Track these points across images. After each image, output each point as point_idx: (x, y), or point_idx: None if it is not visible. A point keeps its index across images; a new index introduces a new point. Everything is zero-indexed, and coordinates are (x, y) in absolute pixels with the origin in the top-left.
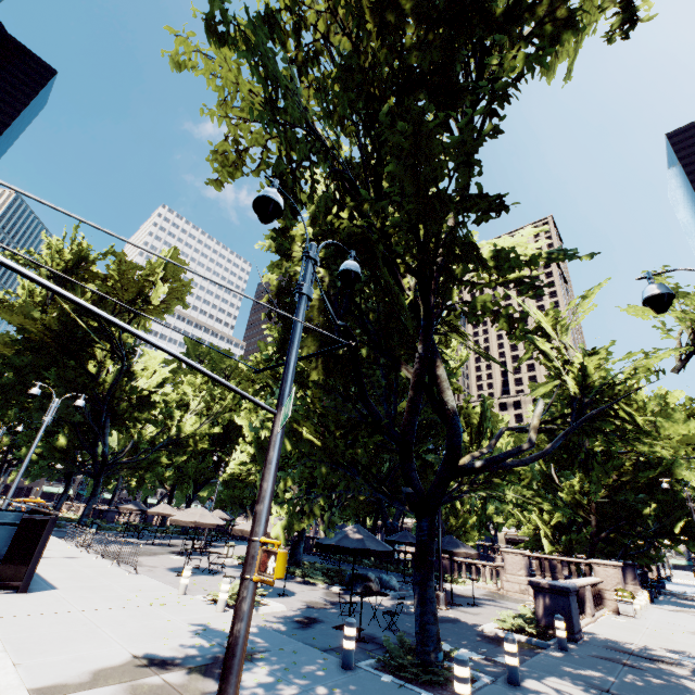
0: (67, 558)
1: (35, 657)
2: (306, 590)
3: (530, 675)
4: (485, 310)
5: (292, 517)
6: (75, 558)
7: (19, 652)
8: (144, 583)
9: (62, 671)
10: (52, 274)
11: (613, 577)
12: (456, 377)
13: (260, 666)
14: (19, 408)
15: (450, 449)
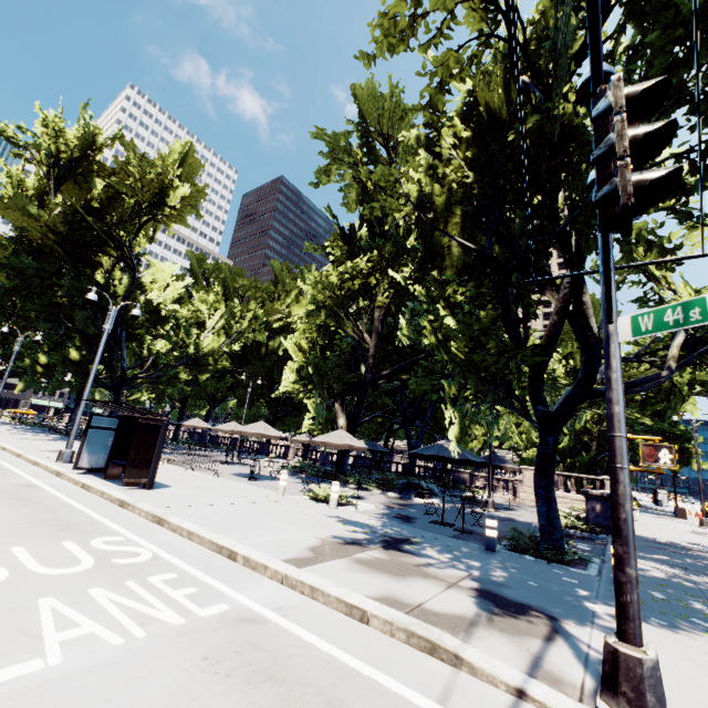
0: None
1: (244, 538)
2: (368, 494)
3: None
4: (640, 237)
5: (461, 427)
6: None
7: (224, 534)
8: (237, 485)
9: (283, 548)
10: (57, 161)
11: None
12: None
13: (426, 548)
14: (18, 317)
15: (588, 373)
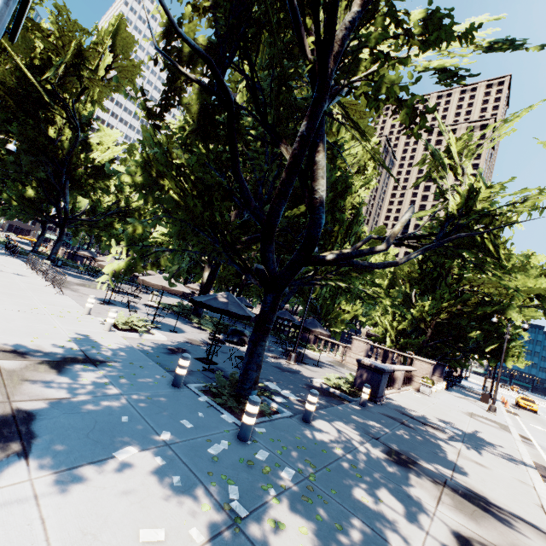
0: (16, 275)
1: None
2: (196, 332)
3: (324, 418)
4: (390, 94)
5: (134, 263)
6: (22, 276)
7: None
8: (63, 302)
9: None
10: None
11: (425, 369)
12: (363, 205)
13: (100, 371)
14: None
15: (307, 237)
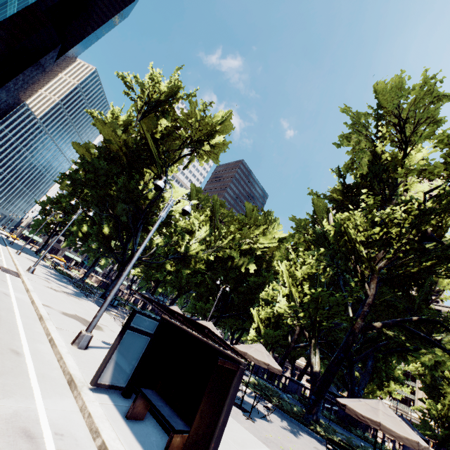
0: None
1: None
2: None
3: None
4: None
5: None
6: None
7: None
8: None
9: None
10: (149, 100)
11: None
12: None
13: None
14: (81, 199)
15: None
